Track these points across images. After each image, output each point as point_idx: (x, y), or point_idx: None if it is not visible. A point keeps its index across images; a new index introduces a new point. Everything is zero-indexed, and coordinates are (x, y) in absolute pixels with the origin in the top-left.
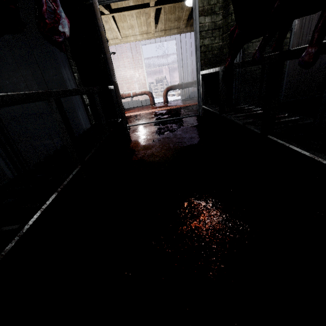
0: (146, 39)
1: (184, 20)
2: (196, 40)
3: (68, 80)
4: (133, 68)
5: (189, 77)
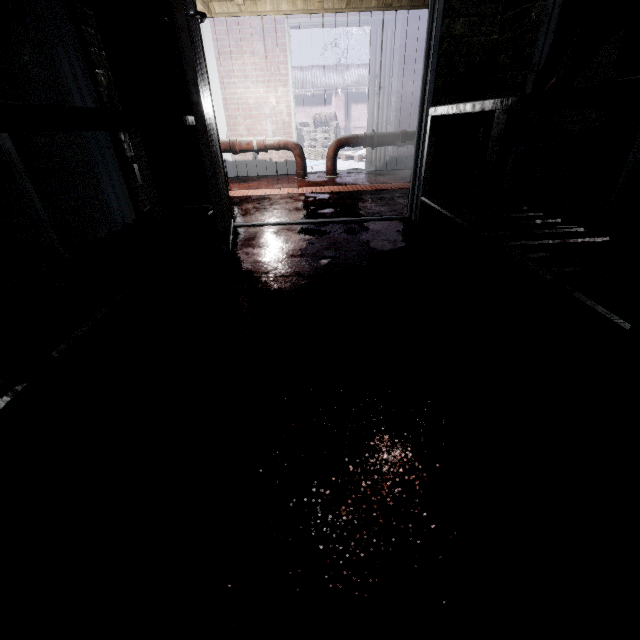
0: (303, 13)
1: None
2: (434, 19)
3: (74, 85)
4: (264, 81)
5: (390, 120)
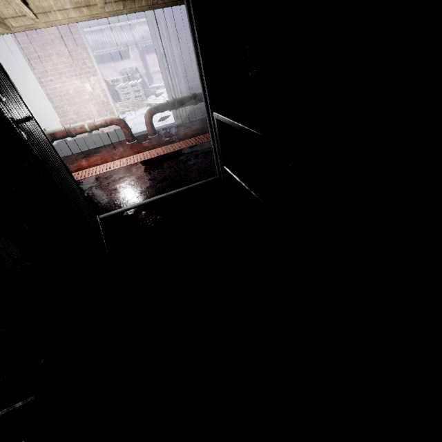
0: (90, 17)
1: None
2: (199, 56)
3: None
4: (76, 74)
5: (182, 85)
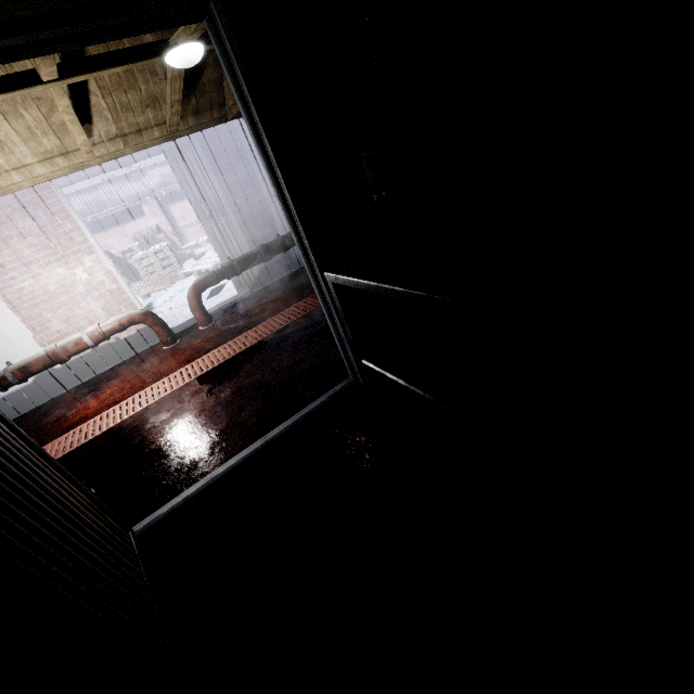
0: (71, 169)
1: (174, 103)
2: (281, 186)
3: None
4: (58, 259)
5: (239, 237)
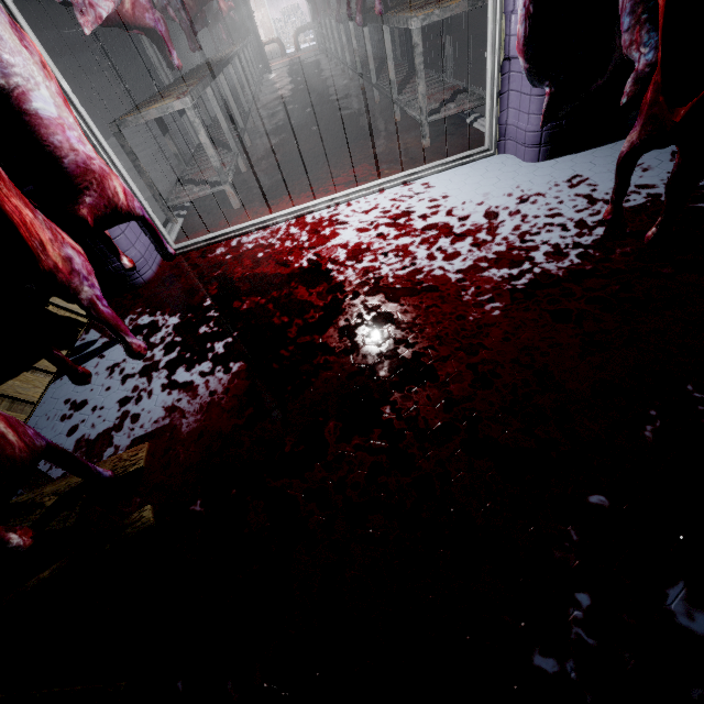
0: None
1: None
2: None
3: (225, 36)
4: (254, 8)
5: None
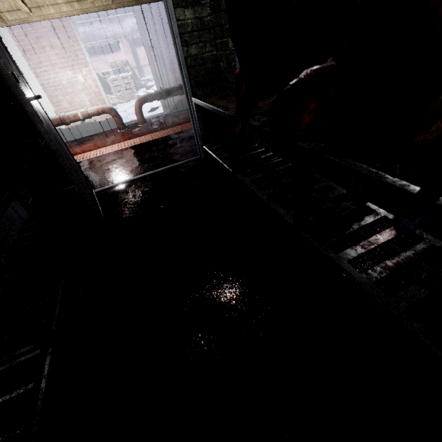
0: (81, 11)
1: None
2: (177, 48)
3: None
4: (69, 66)
5: (169, 77)
